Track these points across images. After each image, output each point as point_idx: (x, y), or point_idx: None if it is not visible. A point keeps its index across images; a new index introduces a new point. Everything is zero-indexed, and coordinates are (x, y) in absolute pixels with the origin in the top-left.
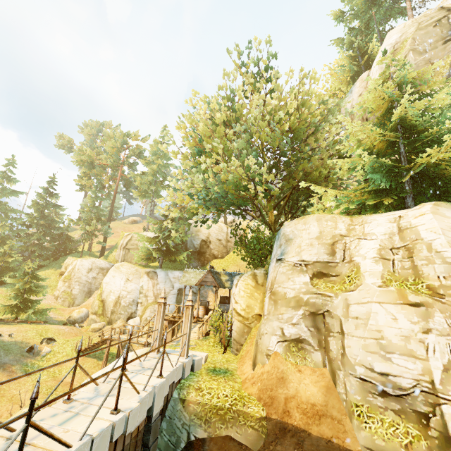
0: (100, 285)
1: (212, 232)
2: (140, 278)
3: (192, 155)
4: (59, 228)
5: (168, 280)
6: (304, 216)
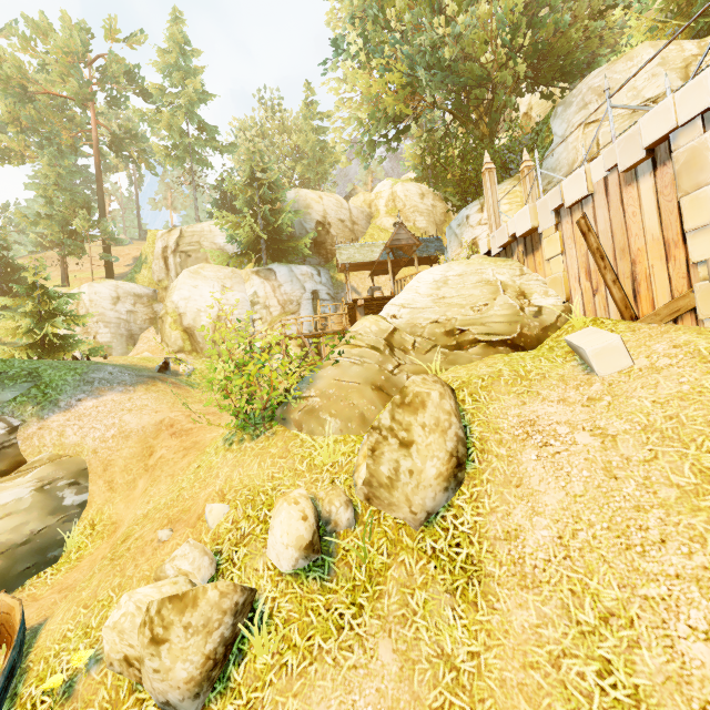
0: (165, 311)
1: (328, 208)
2: (244, 284)
3: None
4: None
5: (294, 278)
6: (621, 56)
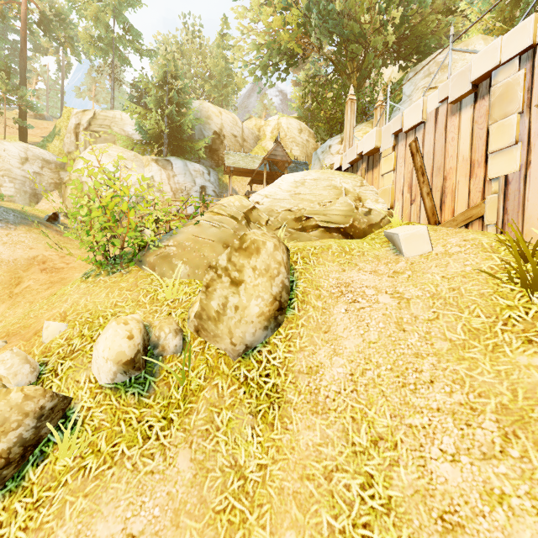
0: (69, 177)
1: (225, 123)
2: (144, 168)
3: None
4: None
5: (187, 172)
6: (461, 42)
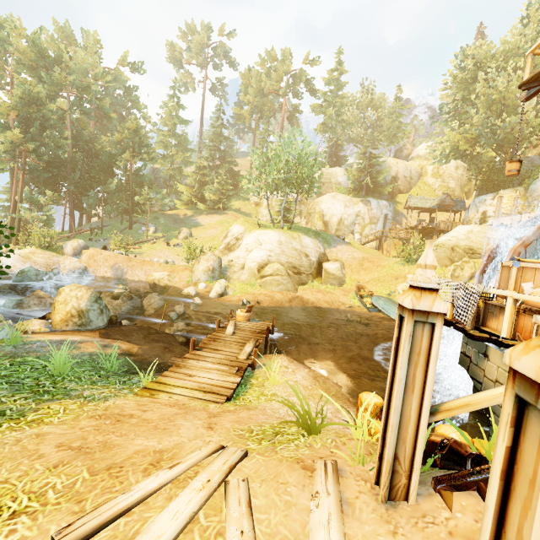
0: (314, 211)
1: (400, 169)
2: (354, 205)
3: (485, 104)
4: (231, 162)
5: (379, 207)
6: None
